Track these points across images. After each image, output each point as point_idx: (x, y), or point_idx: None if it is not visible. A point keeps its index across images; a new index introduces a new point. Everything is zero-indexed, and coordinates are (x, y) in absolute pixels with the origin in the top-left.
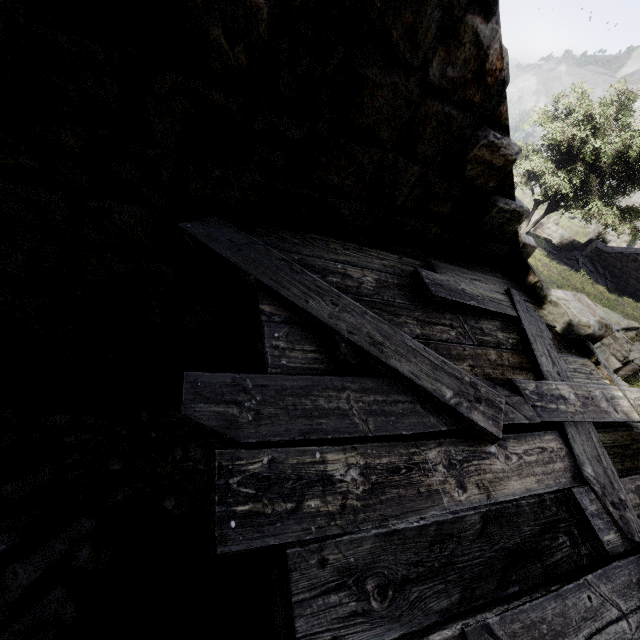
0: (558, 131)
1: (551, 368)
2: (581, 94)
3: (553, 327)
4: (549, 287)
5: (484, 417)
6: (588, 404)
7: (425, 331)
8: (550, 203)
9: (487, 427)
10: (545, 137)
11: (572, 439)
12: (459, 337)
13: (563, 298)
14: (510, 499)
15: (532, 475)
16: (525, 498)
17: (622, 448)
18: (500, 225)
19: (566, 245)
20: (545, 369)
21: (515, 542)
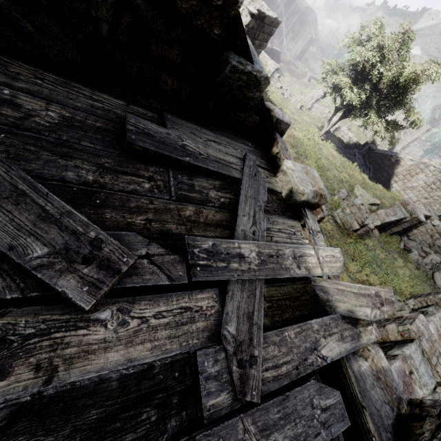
0: (358, 54)
1: (248, 227)
2: (379, 27)
3: (279, 193)
4: (332, 171)
5: (79, 282)
6: (269, 262)
7: (102, 179)
8: (345, 111)
9: (73, 295)
10: (349, 58)
11: (230, 297)
12: (153, 190)
13: (291, 168)
14: (92, 376)
15: (149, 341)
16: (121, 371)
17: (290, 300)
18: (239, 88)
19: (351, 144)
20: (241, 228)
21: (56, 438)
